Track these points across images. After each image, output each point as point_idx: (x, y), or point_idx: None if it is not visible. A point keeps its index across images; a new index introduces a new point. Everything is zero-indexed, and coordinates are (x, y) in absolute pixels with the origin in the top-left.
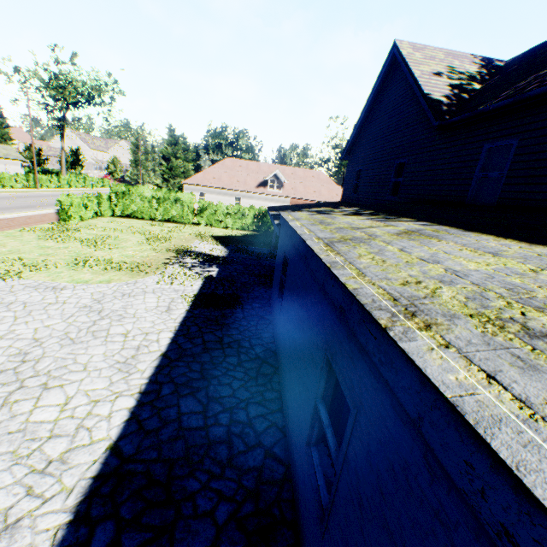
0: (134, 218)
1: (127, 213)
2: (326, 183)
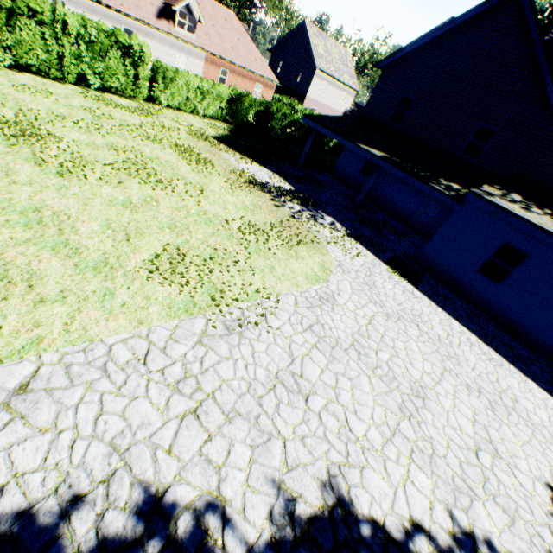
0: (27, 70)
1: (28, 62)
2: (242, 36)
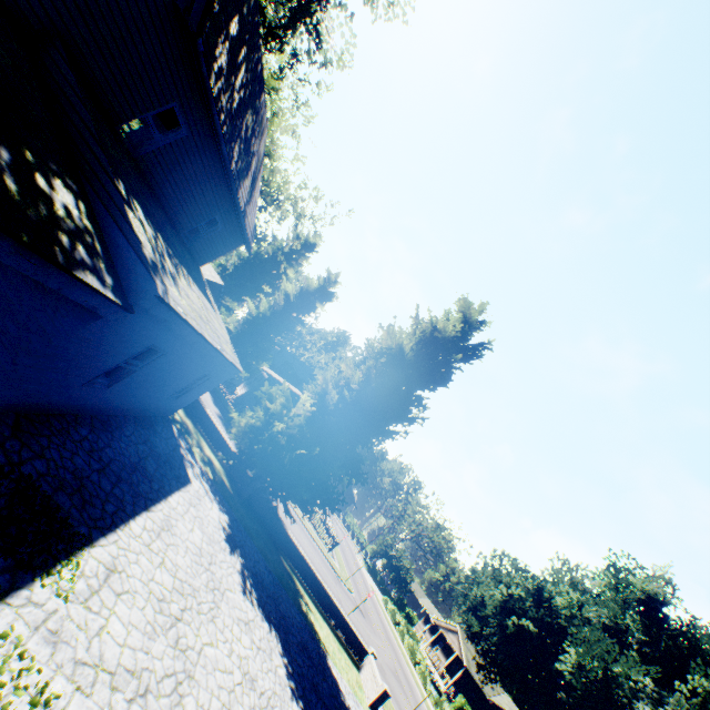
0: None
1: None
2: None
